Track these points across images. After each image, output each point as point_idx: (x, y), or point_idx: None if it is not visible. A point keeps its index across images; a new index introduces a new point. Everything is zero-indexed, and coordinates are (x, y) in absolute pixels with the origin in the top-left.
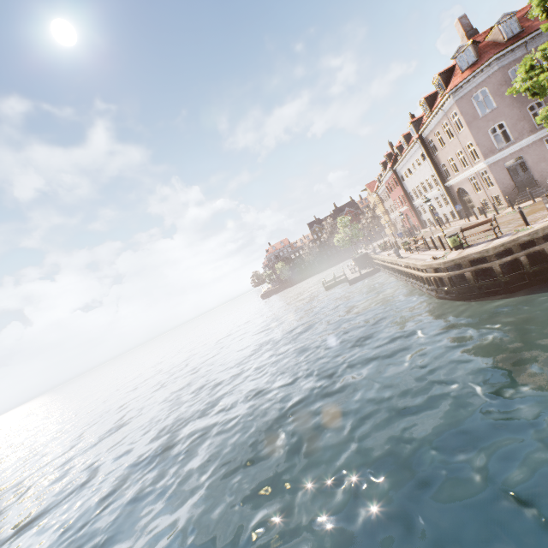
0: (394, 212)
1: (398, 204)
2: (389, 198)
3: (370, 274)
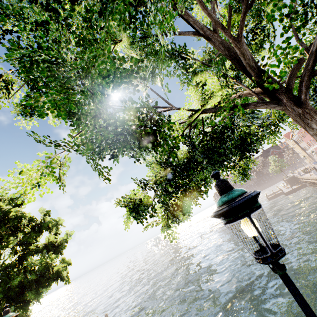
0: (308, 149)
1: (310, 144)
2: (302, 141)
3: (299, 188)
